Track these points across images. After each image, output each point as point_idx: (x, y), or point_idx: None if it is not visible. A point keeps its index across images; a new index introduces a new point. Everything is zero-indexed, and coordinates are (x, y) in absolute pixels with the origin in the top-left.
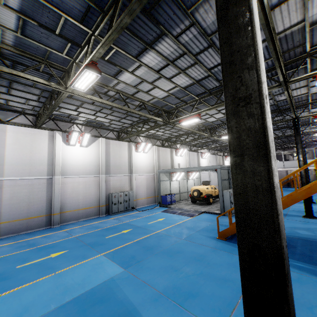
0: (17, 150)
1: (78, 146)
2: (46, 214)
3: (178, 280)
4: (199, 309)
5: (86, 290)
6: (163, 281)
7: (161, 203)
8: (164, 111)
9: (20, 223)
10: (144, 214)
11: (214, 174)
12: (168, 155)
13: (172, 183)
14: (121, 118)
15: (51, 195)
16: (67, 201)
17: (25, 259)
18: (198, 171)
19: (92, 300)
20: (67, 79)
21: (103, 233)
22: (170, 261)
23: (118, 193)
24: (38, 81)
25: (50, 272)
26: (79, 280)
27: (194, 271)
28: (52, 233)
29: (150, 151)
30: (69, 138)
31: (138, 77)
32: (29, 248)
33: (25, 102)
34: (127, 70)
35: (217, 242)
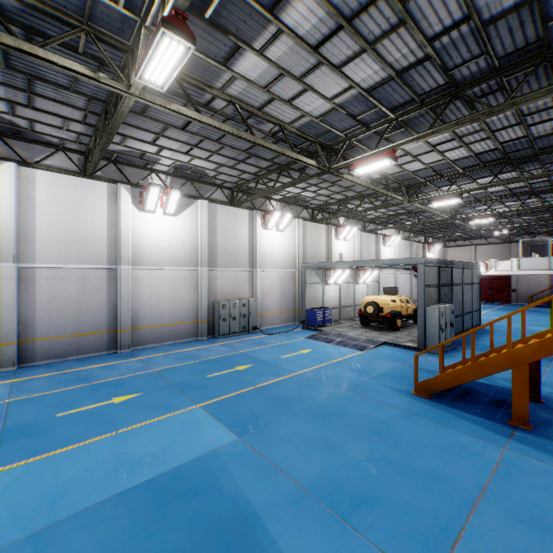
0: (55, 216)
1: (159, 214)
2: (108, 330)
3: (338, 468)
4: (383, 532)
5: (168, 469)
6: (310, 467)
7: (306, 322)
8: (321, 146)
9: (66, 342)
10: (275, 340)
11: (405, 276)
12: (322, 237)
13: (326, 288)
14: (238, 161)
15: (116, 298)
16: (143, 310)
17: (71, 403)
18: (377, 269)
19: (177, 490)
20: (130, 69)
21: (202, 367)
22: (322, 429)
23: (230, 301)
24: (73, 69)
25: (109, 429)
26: (158, 449)
27: (370, 454)
28: (117, 362)
29: (289, 229)
30: (143, 198)
31: (274, 64)
32: (79, 384)
33: (62, 125)
34: (251, 46)
35: (413, 401)
